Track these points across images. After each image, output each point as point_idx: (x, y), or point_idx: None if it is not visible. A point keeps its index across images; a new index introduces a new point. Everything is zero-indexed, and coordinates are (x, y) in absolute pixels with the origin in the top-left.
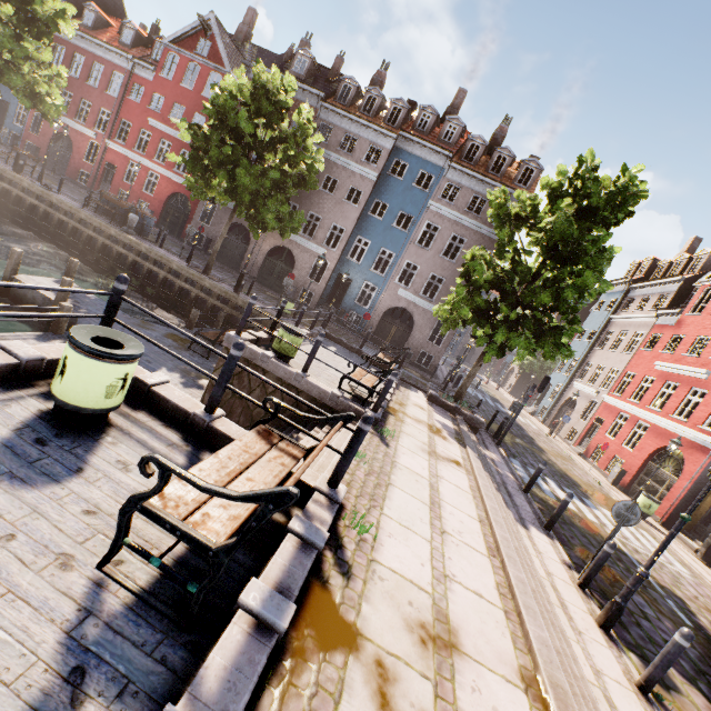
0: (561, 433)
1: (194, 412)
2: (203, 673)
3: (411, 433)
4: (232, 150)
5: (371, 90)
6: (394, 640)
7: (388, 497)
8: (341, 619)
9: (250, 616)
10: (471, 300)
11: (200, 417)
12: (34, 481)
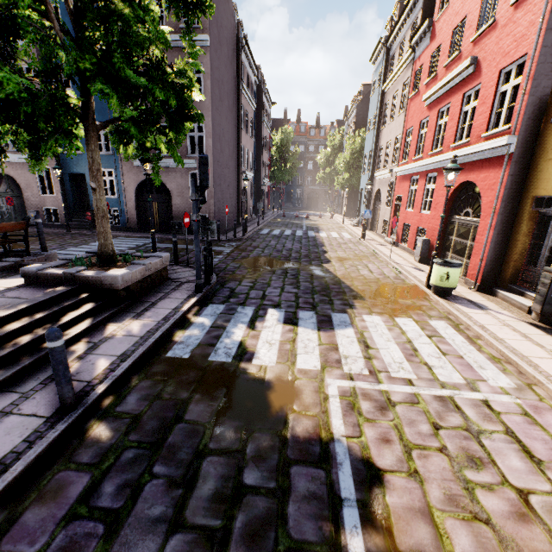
0: (378, 231)
1: None
2: None
3: None
4: None
5: None
6: None
7: None
8: None
9: None
10: None
11: None
12: None
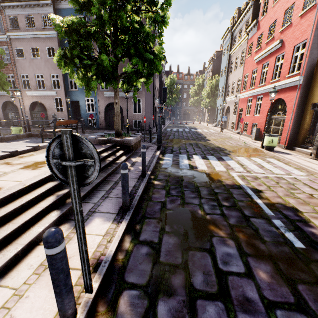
0: (229, 128)
1: None
2: None
3: None
4: None
5: None
6: None
7: None
8: None
9: None
10: (71, 55)
11: None
12: None
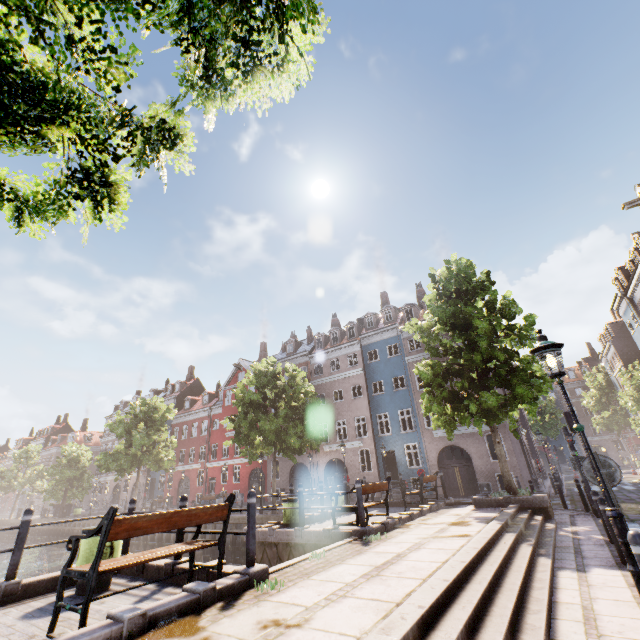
0: None
1: (165, 562)
2: (59, 637)
3: (414, 532)
4: (255, 415)
5: (331, 331)
6: (234, 629)
7: (326, 570)
8: (194, 626)
9: (112, 620)
10: (436, 397)
11: (168, 563)
12: (42, 616)
